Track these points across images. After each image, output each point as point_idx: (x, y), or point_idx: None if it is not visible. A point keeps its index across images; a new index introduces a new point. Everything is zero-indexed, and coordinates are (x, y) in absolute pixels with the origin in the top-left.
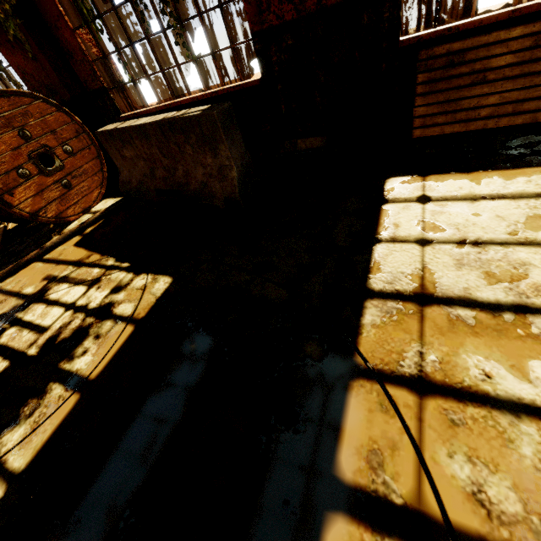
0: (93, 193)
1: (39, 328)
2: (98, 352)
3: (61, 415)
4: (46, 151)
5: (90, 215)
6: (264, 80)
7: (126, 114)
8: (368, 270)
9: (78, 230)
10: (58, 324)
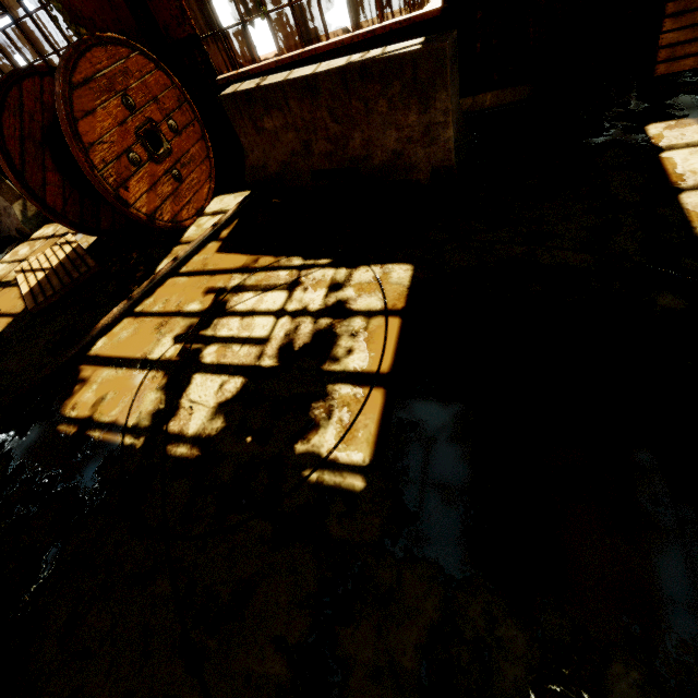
0: (203, 189)
1: (253, 340)
2: (369, 348)
3: (374, 409)
4: (151, 128)
5: (210, 217)
6: (444, 10)
7: (227, 75)
8: (686, 220)
9: (211, 234)
10: (280, 332)
